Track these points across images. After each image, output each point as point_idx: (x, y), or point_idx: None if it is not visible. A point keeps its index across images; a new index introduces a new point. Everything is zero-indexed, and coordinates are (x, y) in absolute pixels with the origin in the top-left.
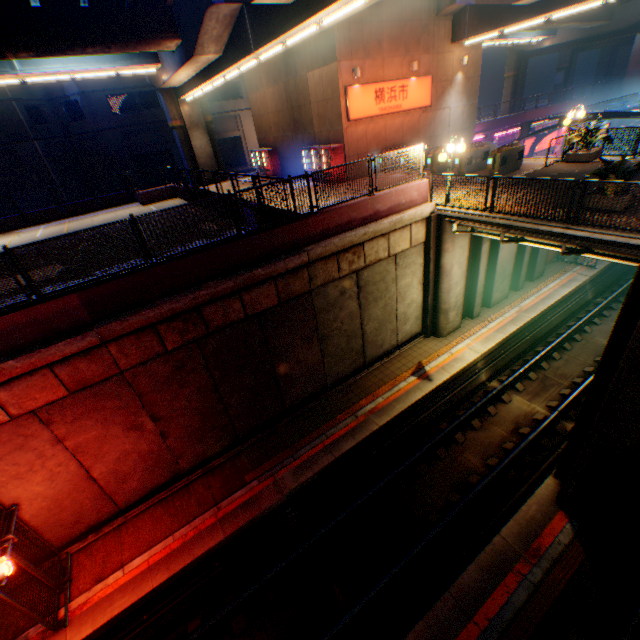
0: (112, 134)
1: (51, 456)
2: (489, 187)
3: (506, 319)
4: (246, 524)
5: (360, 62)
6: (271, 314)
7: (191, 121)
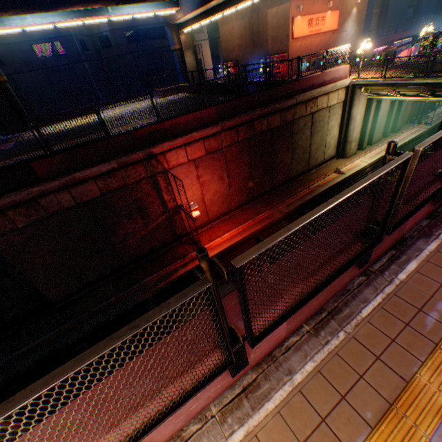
0: (127, 58)
1: (194, 185)
2: (378, 71)
3: (381, 149)
4: (269, 224)
5: (301, 2)
6: (276, 131)
7: (185, 46)
